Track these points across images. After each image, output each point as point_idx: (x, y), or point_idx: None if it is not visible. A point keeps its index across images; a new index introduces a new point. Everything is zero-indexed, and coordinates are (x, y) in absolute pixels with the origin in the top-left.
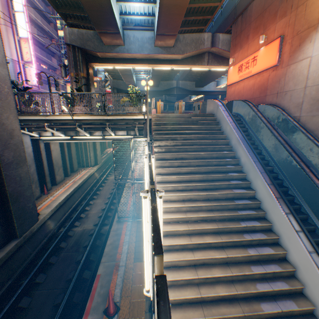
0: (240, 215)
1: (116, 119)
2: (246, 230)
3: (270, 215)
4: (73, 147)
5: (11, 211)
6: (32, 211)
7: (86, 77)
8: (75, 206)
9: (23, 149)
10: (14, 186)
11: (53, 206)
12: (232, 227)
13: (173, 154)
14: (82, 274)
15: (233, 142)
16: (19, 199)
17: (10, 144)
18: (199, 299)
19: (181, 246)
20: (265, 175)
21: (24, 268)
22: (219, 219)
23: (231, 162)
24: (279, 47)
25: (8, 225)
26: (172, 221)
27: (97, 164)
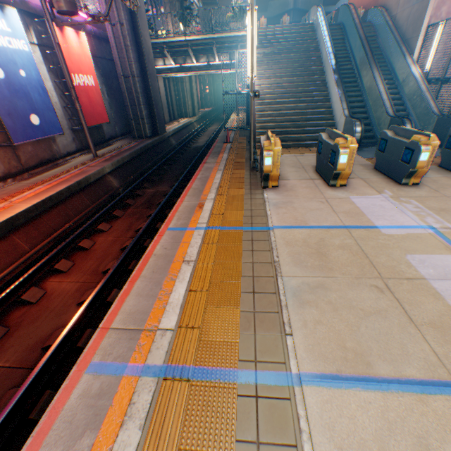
0: (309, 90)
1: (222, 39)
2: (311, 98)
3: (329, 87)
4: (172, 92)
5: (155, 113)
6: (163, 122)
7: (180, 1)
8: (184, 140)
9: (154, 67)
10: (154, 94)
11: (171, 130)
12: (301, 96)
13: (269, 58)
14: (204, 154)
15: (321, 44)
16: (157, 107)
17: (149, 59)
18: (274, 122)
19: (267, 105)
20: (333, 61)
21: (166, 155)
22: (294, 94)
23: (315, 61)
24: None
25: (153, 125)
26: (263, 95)
27: (195, 116)
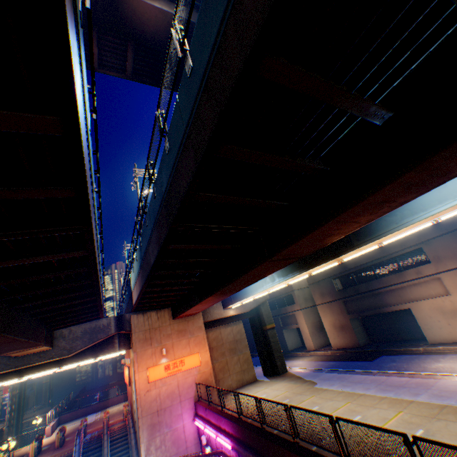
0: None
1: None
2: None
3: None
4: None
5: None
6: None
7: None
8: None
9: None
10: None
11: None
12: None
13: None
14: None
15: None
16: None
17: None
18: None
19: None
20: None
21: None
22: None
23: None
24: (129, 373)
25: None
26: None
27: None
